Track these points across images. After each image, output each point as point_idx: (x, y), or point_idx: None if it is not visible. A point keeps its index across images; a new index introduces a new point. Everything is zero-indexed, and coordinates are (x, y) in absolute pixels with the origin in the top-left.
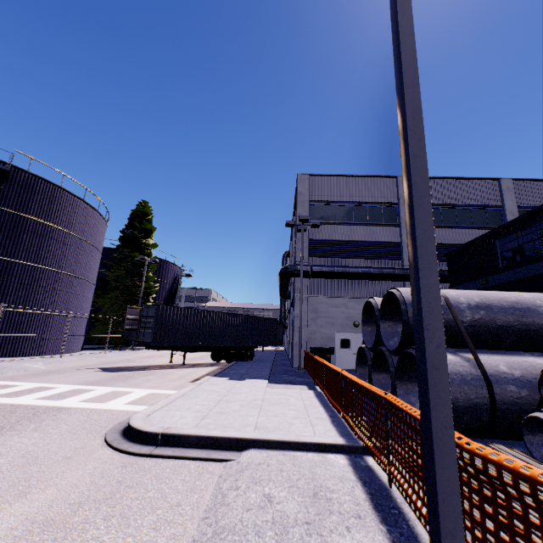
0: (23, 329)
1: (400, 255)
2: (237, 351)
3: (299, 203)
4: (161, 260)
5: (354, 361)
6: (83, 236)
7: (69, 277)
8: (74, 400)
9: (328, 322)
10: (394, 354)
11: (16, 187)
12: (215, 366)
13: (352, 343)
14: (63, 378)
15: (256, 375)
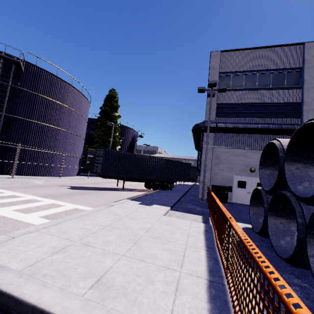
0: (39, 161)
1: (300, 114)
2: (161, 183)
3: (211, 75)
4: (124, 126)
5: (248, 198)
6: (72, 108)
7: (65, 132)
8: (12, 208)
9: (228, 167)
10: (307, 202)
11: (29, 75)
12: (144, 192)
13: (247, 184)
14: (37, 191)
15: (164, 202)
